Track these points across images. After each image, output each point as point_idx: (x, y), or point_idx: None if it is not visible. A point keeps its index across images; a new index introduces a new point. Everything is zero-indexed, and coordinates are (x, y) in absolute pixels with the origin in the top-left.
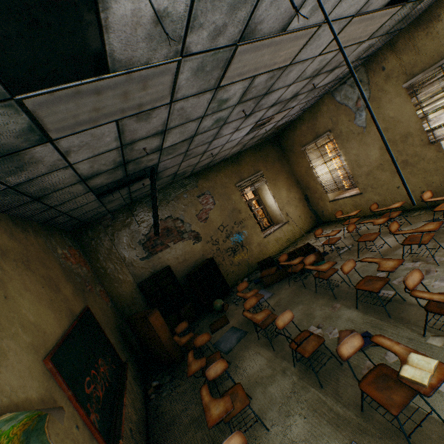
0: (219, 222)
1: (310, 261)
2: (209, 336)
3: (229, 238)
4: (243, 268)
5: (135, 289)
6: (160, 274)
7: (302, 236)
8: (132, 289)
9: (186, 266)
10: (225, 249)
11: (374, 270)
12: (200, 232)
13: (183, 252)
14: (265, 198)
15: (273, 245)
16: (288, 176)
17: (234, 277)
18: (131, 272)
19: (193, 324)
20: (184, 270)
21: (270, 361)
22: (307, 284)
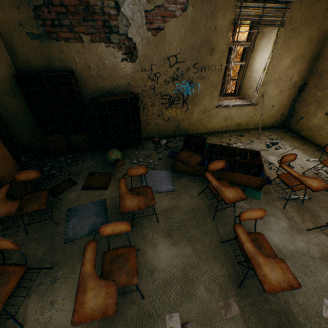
0: (175, 49)
1: (251, 216)
2: (15, 246)
3: (174, 82)
4: (170, 126)
5: (13, 78)
6: (57, 76)
7: (254, 129)
8: (8, 75)
9: (101, 86)
10: (161, 93)
11: (323, 285)
12: (139, 48)
13: (102, 63)
14: (256, 54)
15: (219, 121)
16: (315, 38)
17: (154, 130)
18: (9, 47)
19: (81, 156)
20: (95, 89)
21: (87, 325)
22: (219, 213)
